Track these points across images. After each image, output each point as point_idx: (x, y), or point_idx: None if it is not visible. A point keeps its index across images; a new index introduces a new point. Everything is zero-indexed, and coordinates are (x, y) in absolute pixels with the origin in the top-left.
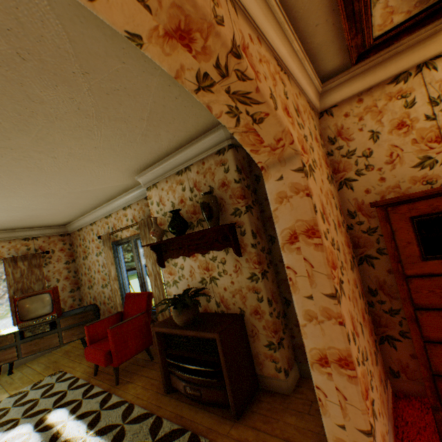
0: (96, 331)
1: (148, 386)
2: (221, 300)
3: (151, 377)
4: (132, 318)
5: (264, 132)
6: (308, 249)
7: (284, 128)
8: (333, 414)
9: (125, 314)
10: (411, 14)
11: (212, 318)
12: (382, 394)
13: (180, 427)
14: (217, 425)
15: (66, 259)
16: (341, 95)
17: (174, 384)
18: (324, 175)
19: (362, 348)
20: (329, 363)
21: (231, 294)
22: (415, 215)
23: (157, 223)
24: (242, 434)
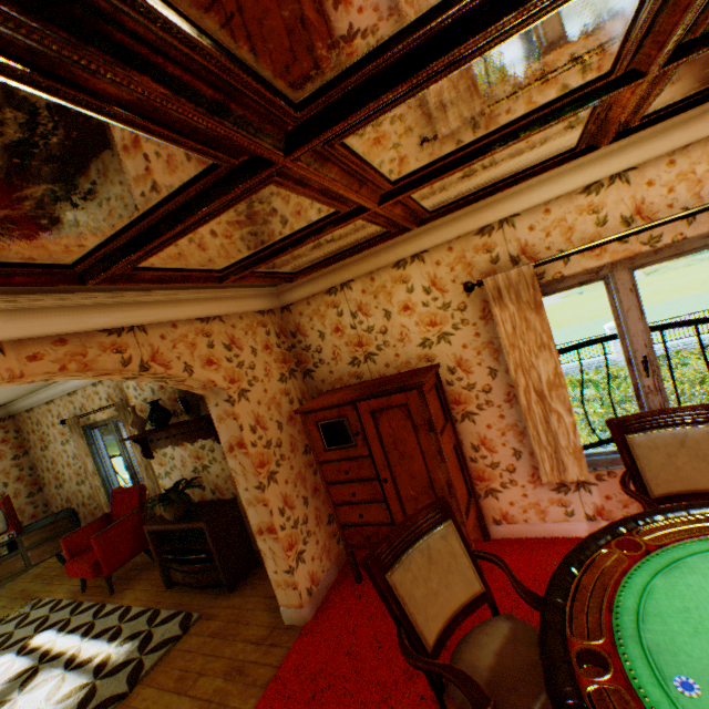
0: (77, 543)
1: (148, 587)
2: (216, 487)
3: (153, 578)
4: (123, 520)
5: (191, 384)
6: (241, 456)
7: (205, 381)
8: (271, 565)
9: (114, 515)
10: (313, 263)
11: (206, 506)
12: (331, 545)
13: (177, 611)
14: (212, 601)
15: (14, 453)
16: (294, 297)
17: (175, 578)
18: (275, 378)
19: (301, 516)
20: (264, 532)
21: (224, 480)
22: (318, 420)
23: (138, 409)
24: (231, 602)
